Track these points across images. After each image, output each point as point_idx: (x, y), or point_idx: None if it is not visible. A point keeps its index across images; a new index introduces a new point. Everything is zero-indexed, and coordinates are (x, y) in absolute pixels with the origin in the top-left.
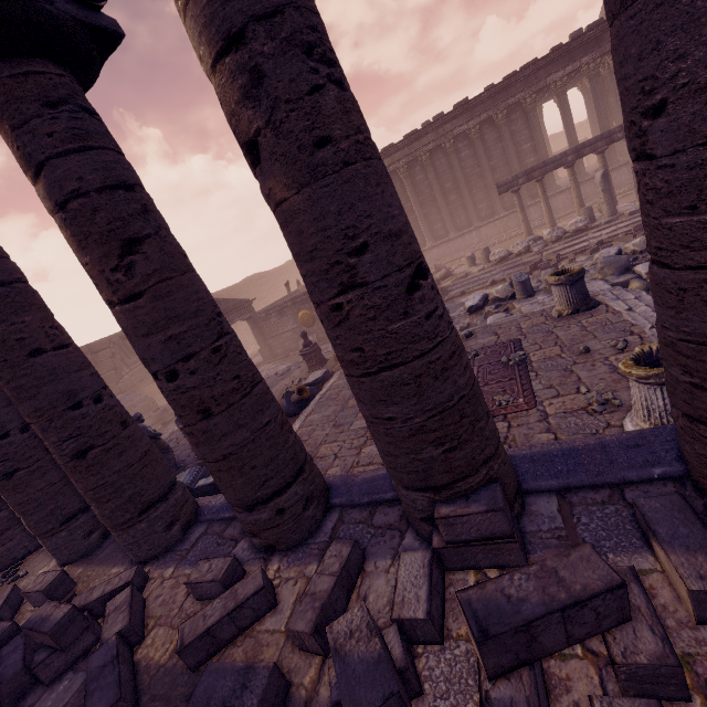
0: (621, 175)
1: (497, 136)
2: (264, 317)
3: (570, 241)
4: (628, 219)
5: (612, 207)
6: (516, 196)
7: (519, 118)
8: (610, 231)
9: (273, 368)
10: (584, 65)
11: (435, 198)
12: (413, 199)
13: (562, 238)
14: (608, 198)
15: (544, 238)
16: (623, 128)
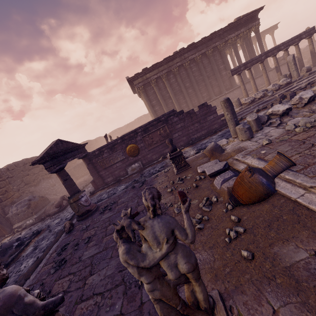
0: (262, 79)
1: (208, 61)
2: (97, 154)
3: (286, 88)
4: (310, 75)
5: (298, 72)
6: (240, 76)
7: (217, 54)
8: (306, 80)
9: (111, 190)
10: (241, 33)
11: (182, 91)
12: (171, 91)
13: (280, 88)
14: (296, 68)
15: (270, 89)
16: (283, 44)
